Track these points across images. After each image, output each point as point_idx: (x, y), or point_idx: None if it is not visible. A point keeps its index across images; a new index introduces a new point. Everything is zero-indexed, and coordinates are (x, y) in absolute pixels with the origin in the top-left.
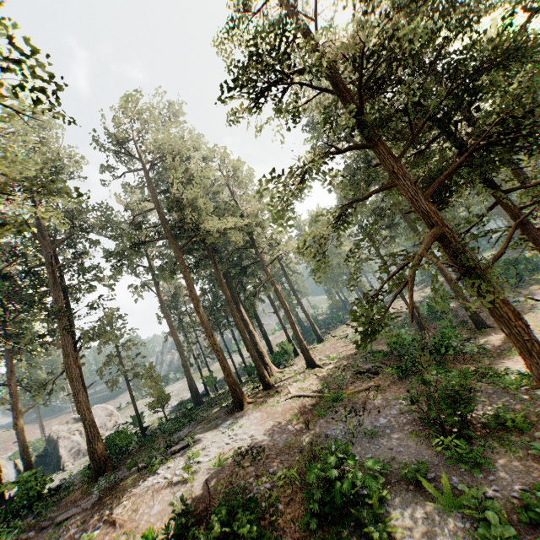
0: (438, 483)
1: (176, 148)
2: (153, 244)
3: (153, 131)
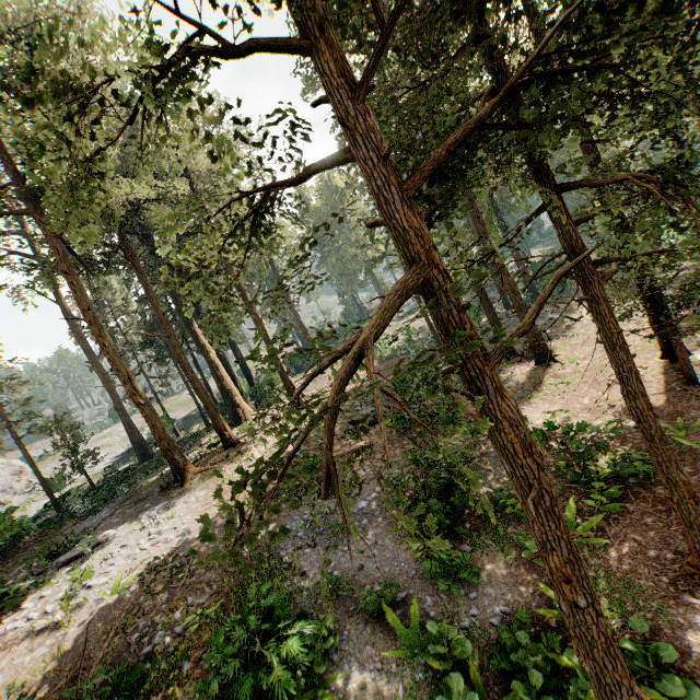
0: (408, 607)
1: (29, 18)
2: None
3: None
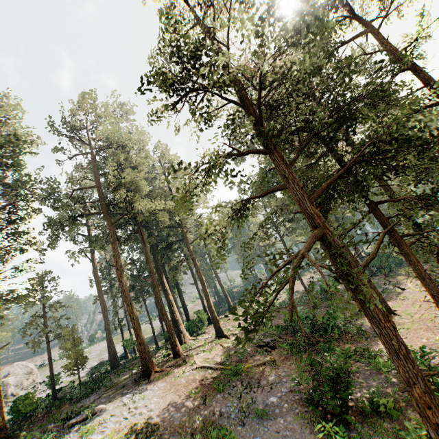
0: None
1: (123, 139)
2: (96, 216)
3: (105, 124)
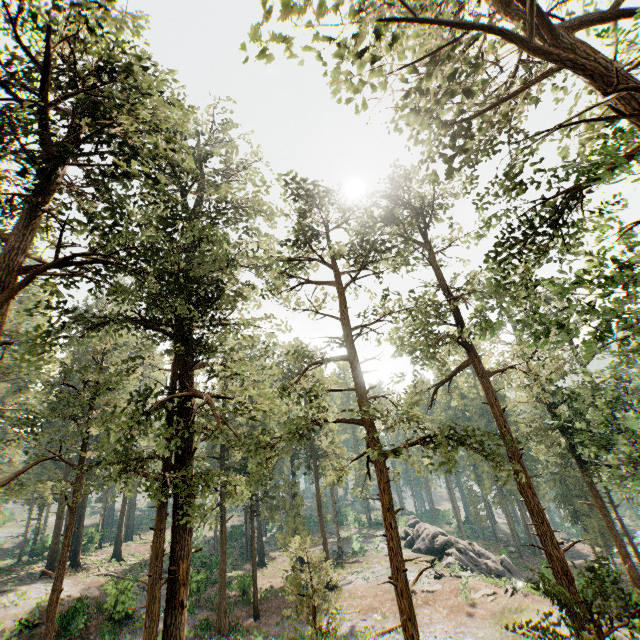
0: None
1: None
2: None
3: None
